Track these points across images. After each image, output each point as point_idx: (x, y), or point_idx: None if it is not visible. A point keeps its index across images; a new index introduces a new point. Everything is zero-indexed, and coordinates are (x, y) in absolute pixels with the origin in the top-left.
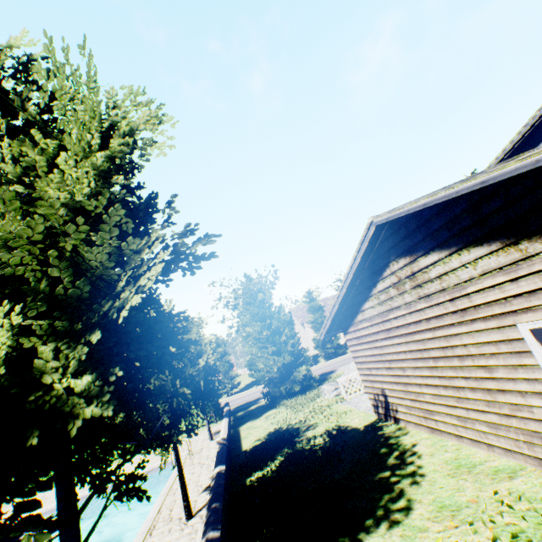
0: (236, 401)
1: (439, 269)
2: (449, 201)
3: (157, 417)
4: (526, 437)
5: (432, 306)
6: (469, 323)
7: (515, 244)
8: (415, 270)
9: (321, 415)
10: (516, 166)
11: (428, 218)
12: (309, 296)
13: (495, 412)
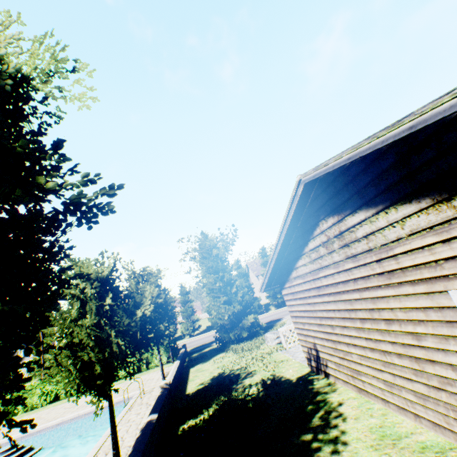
0: (195, 343)
1: (366, 228)
2: (376, 155)
3: (94, 365)
4: None
5: (359, 266)
6: (396, 286)
7: (448, 200)
8: (343, 229)
9: (261, 362)
10: (451, 103)
11: (355, 175)
12: (262, 252)
13: (423, 382)
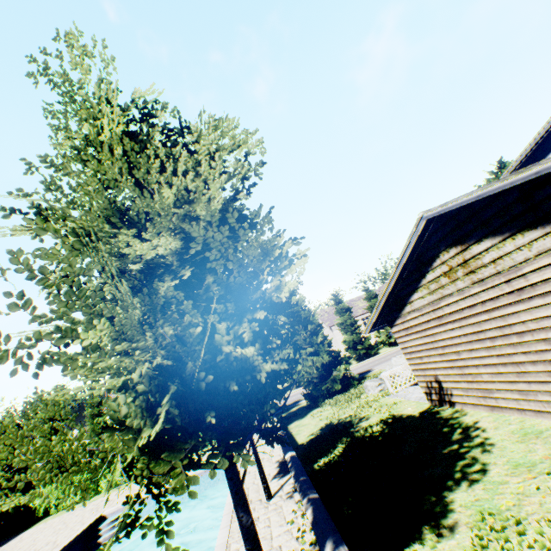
0: None
1: (493, 254)
2: (500, 191)
3: None
4: None
5: (487, 289)
6: (526, 300)
7: None
8: (467, 258)
9: (370, 408)
10: None
11: (480, 209)
12: (336, 298)
13: None
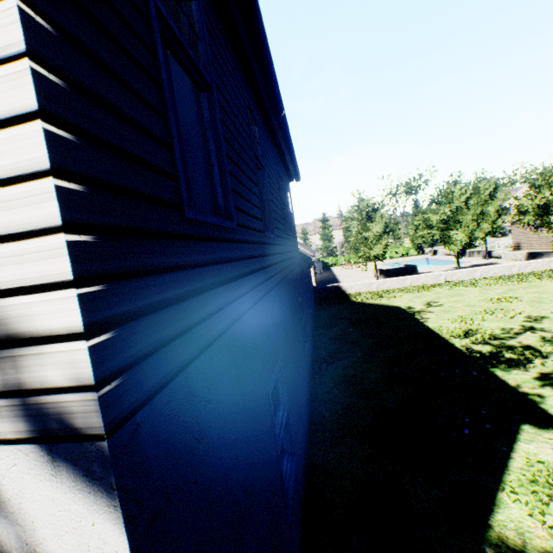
0: None
1: None
2: None
3: None
4: (549, 246)
5: None
6: None
7: None
8: None
9: None
10: None
11: None
12: None
13: (546, 242)
